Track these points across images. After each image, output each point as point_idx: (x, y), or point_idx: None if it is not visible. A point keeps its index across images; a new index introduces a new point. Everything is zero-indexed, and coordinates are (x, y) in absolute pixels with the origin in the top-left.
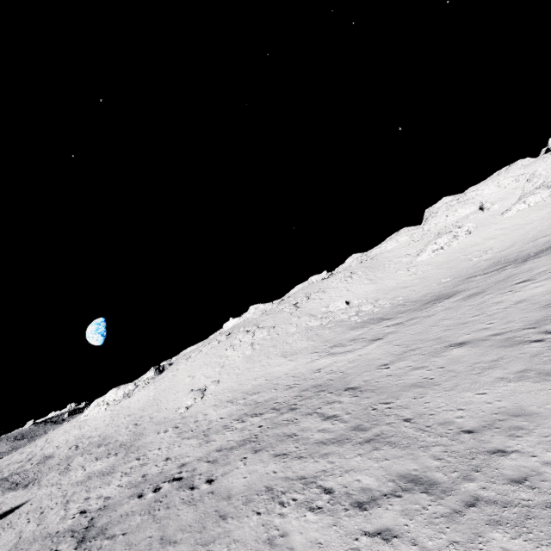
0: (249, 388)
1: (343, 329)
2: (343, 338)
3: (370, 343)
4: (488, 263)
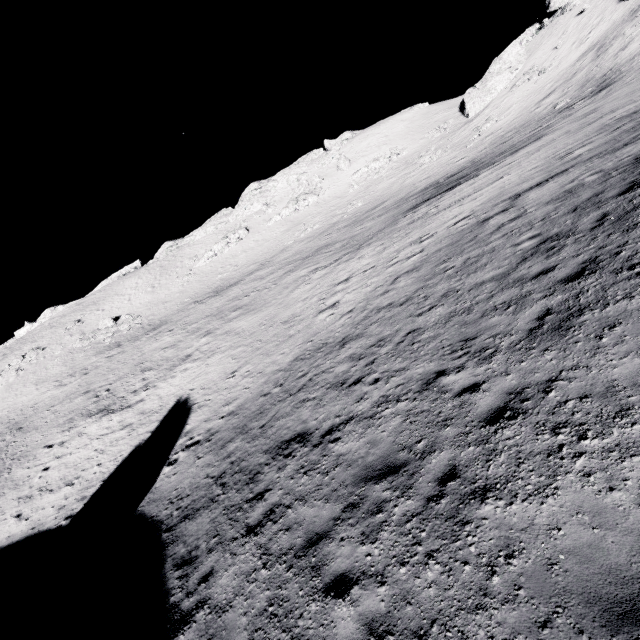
0: None
1: (93, 353)
2: (83, 366)
3: (80, 377)
4: (218, 284)
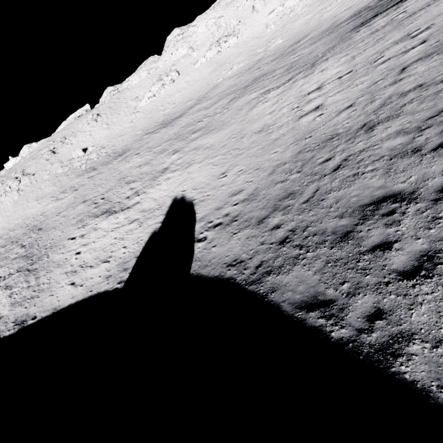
0: (12, 227)
1: (74, 176)
2: (70, 185)
3: (72, 193)
4: (162, 119)
